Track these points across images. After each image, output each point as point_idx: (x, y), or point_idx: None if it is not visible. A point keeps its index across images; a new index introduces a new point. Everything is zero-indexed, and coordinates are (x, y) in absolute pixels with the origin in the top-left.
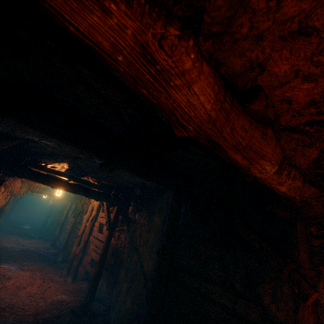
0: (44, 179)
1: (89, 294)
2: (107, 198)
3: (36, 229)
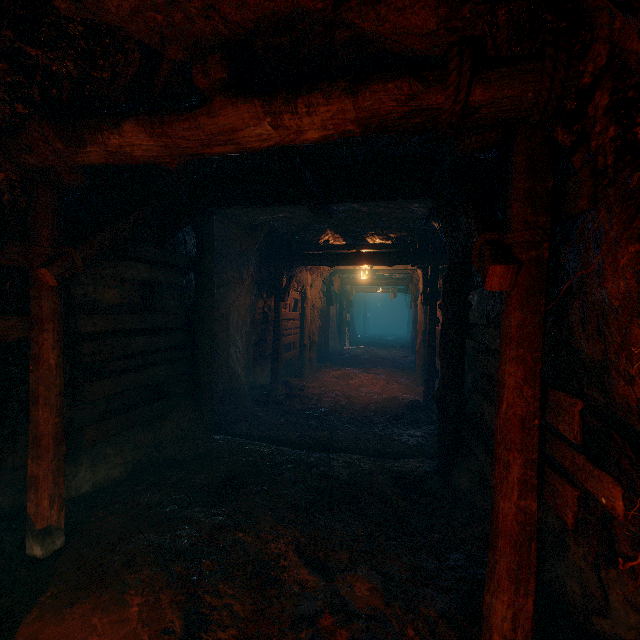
0: (315, 259)
1: (425, 390)
2: (403, 258)
3: (400, 338)
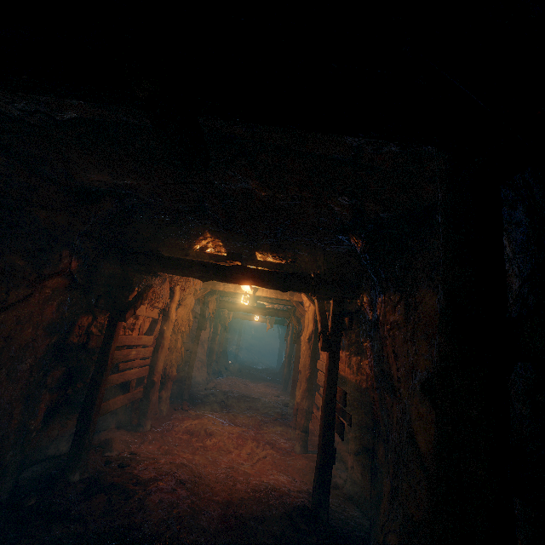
0: (181, 266)
1: (317, 485)
2: (302, 282)
3: (270, 369)
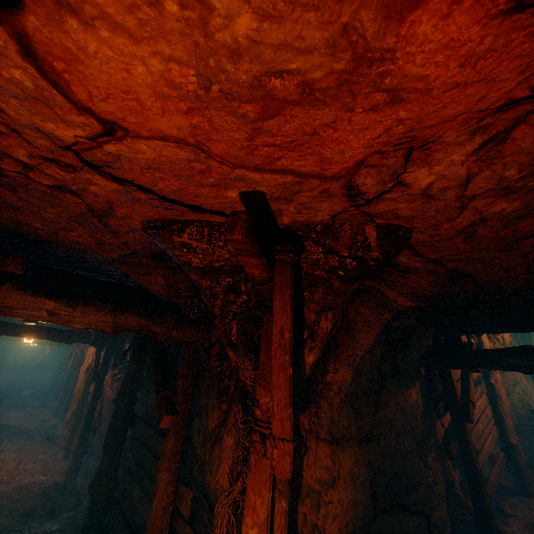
0: None
1: (71, 469)
2: (84, 338)
3: (40, 393)
